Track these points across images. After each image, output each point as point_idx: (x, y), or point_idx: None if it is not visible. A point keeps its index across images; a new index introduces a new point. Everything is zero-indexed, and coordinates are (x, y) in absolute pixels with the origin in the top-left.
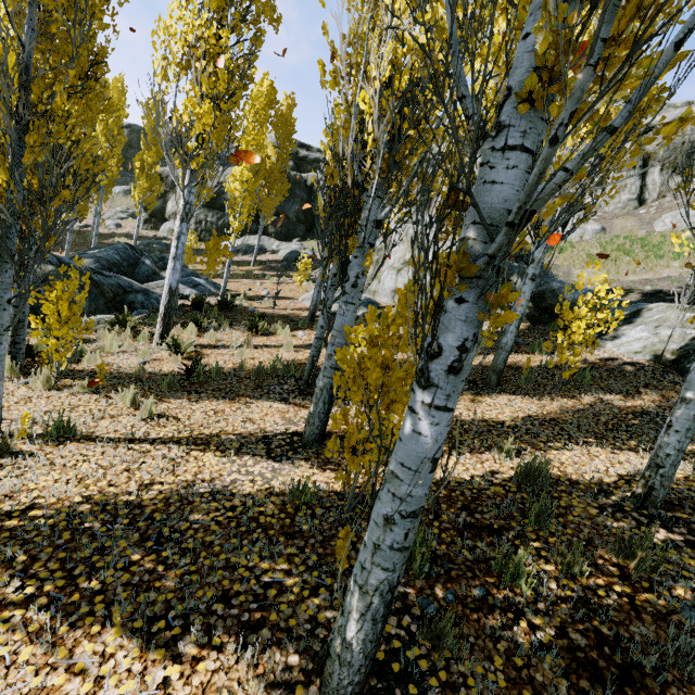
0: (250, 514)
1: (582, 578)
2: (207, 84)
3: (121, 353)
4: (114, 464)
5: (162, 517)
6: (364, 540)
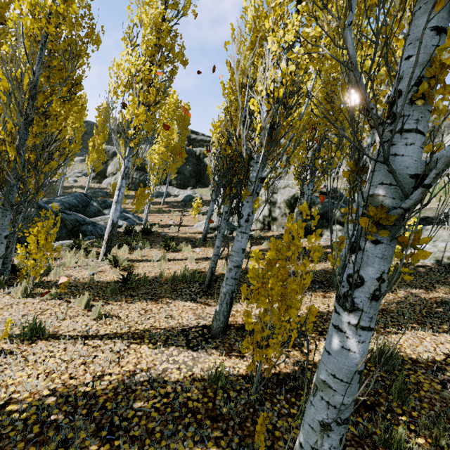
0: (180, 399)
1: (449, 449)
2: (143, 96)
3: (77, 267)
4: (73, 358)
5: (112, 406)
6: (299, 441)
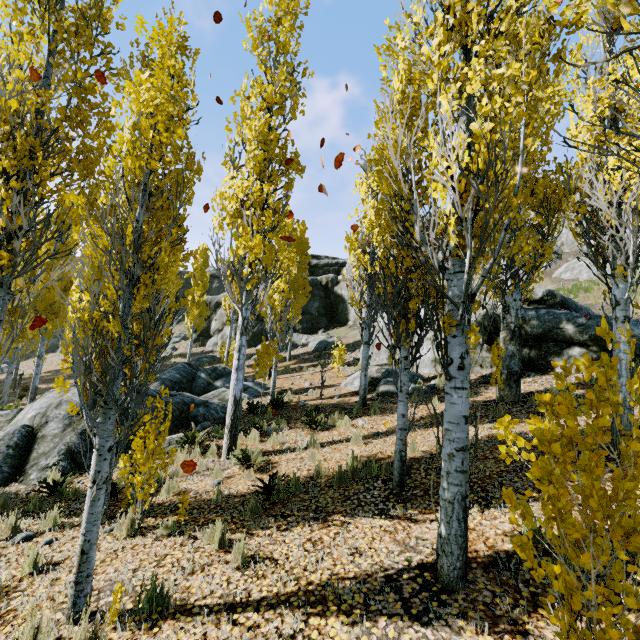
0: None
1: None
2: (257, 223)
3: (194, 475)
4: None
5: None
6: None
